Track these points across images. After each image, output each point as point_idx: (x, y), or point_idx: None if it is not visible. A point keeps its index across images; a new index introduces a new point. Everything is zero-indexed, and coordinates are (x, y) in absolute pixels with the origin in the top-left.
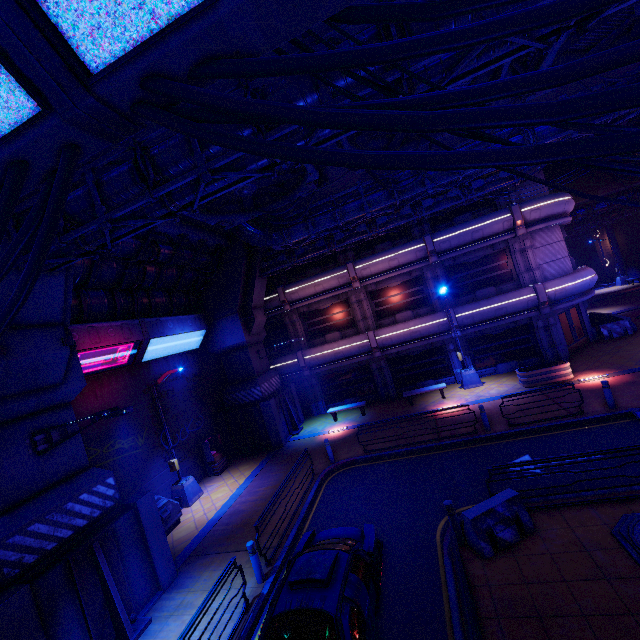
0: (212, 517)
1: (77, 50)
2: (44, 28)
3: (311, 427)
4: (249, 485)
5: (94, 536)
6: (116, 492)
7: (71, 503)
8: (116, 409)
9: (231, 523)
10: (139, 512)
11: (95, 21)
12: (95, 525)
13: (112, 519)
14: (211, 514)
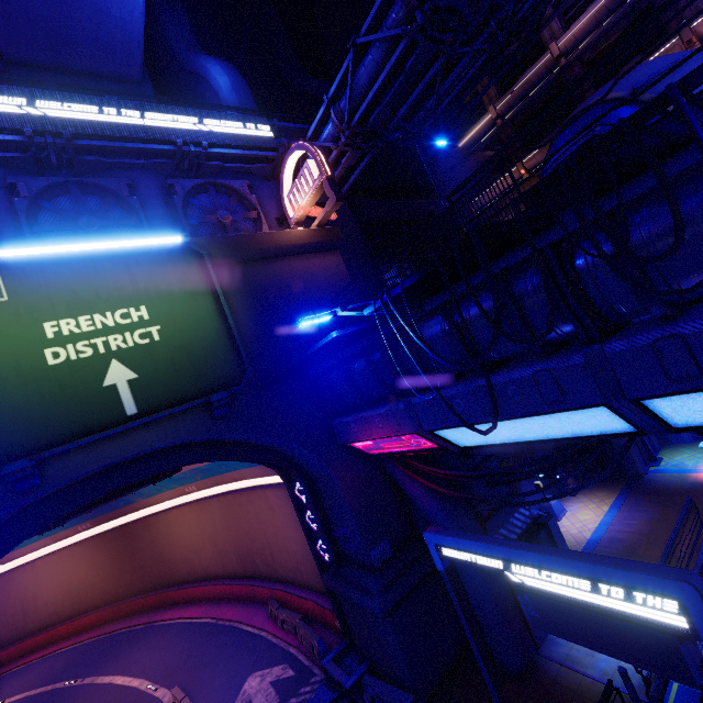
0: (589, 537)
1: (671, 424)
2: (665, 426)
3: (674, 460)
4: (616, 515)
5: (531, 542)
6: (529, 513)
7: (511, 518)
8: (548, 473)
9: (614, 548)
10: (550, 530)
11: (687, 421)
12: (526, 534)
13: (534, 531)
14: (586, 534)
